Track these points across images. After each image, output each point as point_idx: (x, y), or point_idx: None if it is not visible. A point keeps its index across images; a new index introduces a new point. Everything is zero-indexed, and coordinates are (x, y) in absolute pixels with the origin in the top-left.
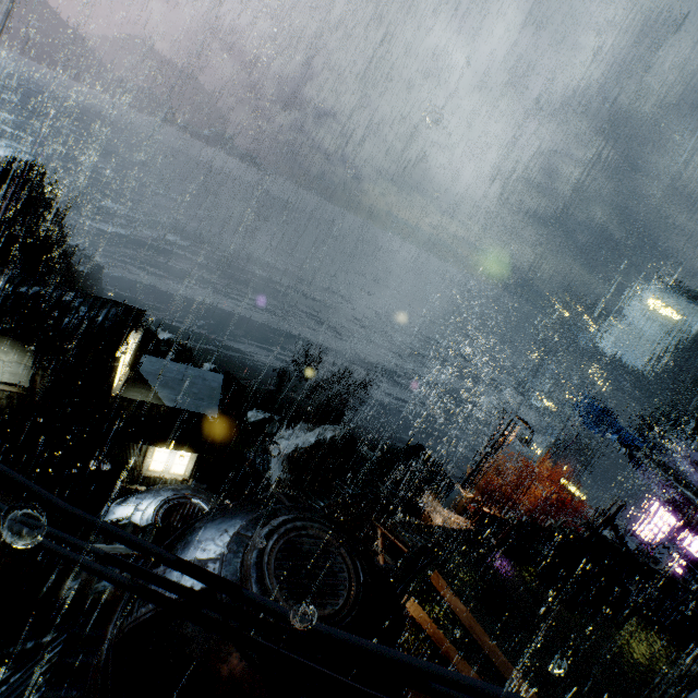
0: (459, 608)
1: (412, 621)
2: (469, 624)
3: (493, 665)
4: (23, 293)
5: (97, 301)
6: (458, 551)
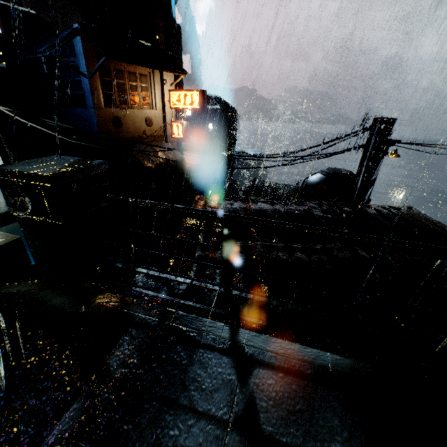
0: None
1: None
2: None
3: None
4: (265, 186)
5: (286, 185)
6: None
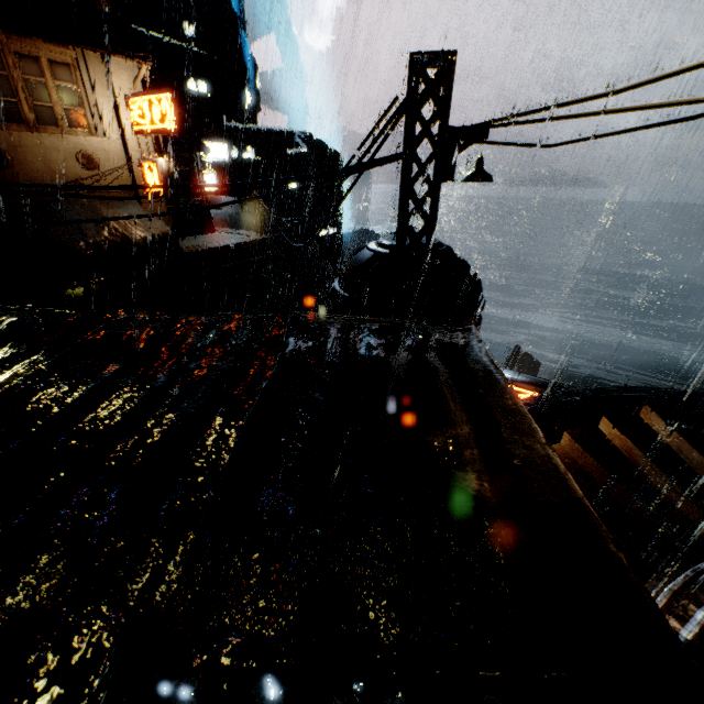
0: (666, 432)
1: (601, 437)
2: (676, 446)
3: (699, 480)
4: None
5: None
6: (697, 403)
